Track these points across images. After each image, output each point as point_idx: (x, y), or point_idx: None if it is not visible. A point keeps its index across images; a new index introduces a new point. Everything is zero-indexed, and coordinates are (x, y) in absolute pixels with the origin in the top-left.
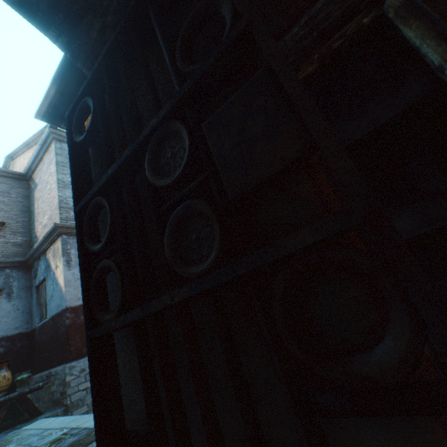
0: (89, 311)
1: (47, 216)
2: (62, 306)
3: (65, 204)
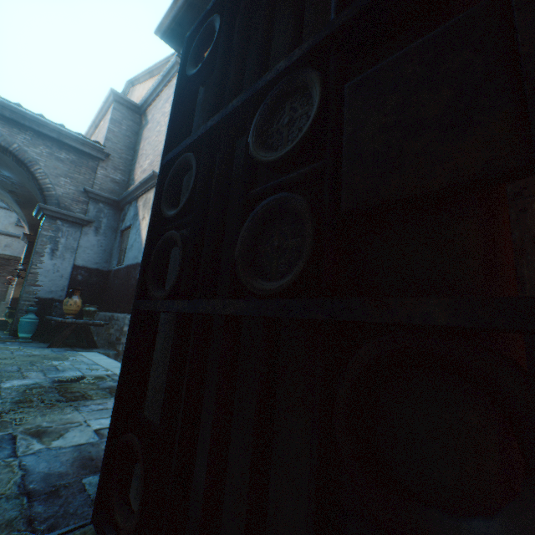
0: (143, 280)
1: (148, 160)
2: (138, 260)
3: None
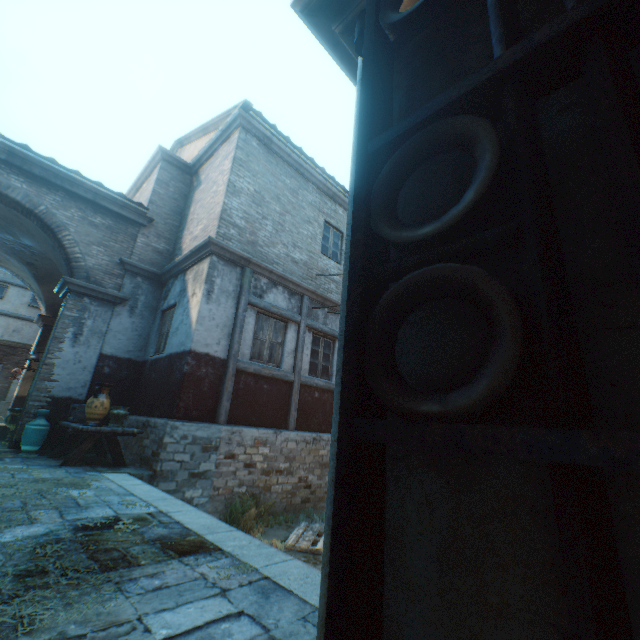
0: (358, 372)
1: (201, 225)
2: (185, 347)
3: (227, 216)
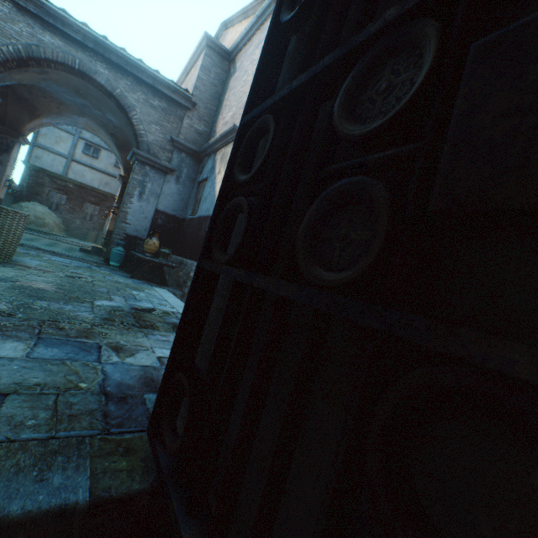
0: (208, 240)
1: (231, 112)
2: (209, 212)
3: None
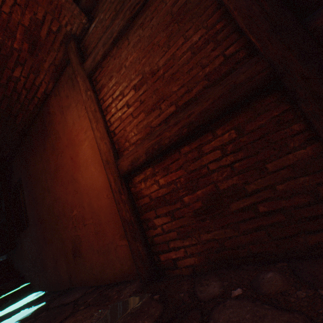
0: None
1: None
2: None
3: None
